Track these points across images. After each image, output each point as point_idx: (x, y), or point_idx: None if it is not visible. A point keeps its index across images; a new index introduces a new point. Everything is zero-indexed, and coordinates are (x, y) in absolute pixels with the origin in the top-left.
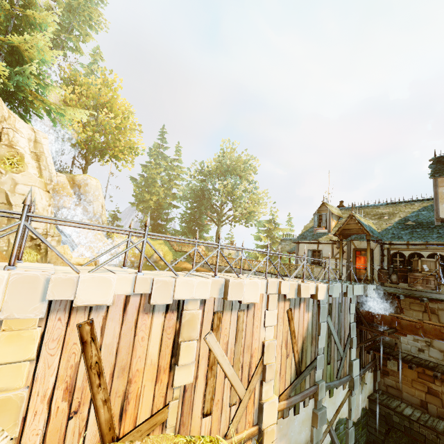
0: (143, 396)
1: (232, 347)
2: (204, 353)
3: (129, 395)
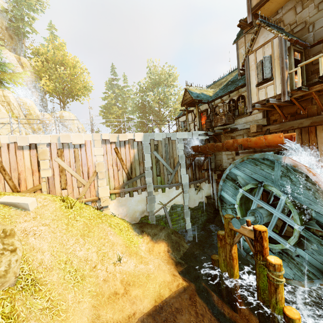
0: (28, 179)
1: (74, 164)
2: (56, 165)
3: (21, 178)
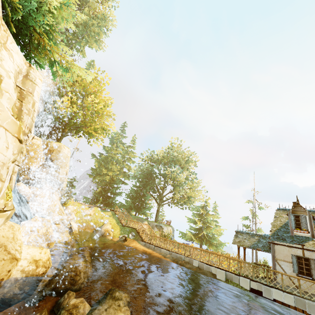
0: None
1: None
2: None
3: None
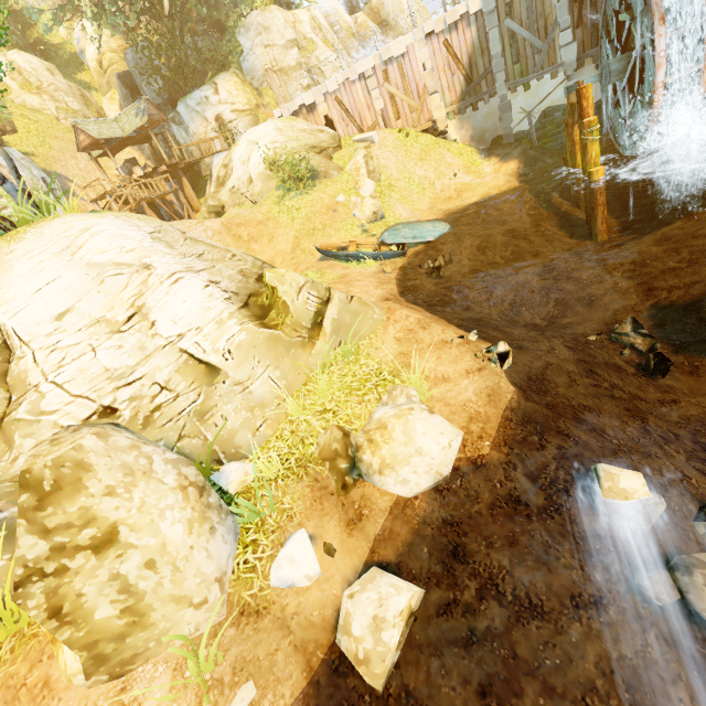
0: (367, 117)
1: (401, 85)
2: (385, 93)
3: (361, 118)
